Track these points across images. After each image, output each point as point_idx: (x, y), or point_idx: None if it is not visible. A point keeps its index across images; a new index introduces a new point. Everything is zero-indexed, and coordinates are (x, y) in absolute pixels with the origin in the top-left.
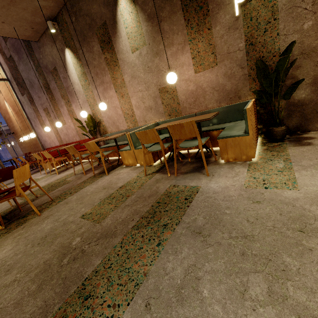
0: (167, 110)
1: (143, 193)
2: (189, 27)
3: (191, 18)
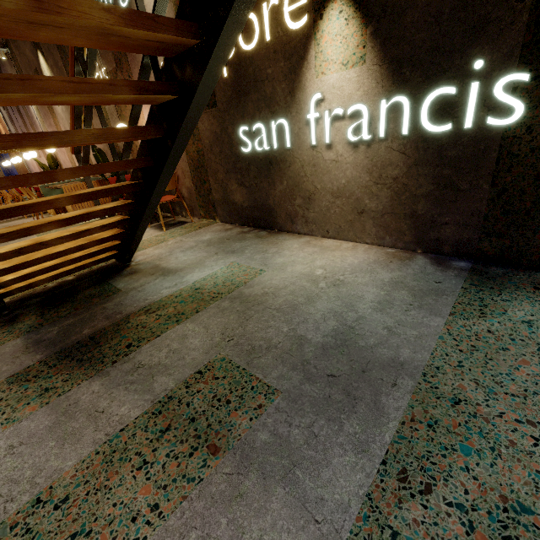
0: None
1: None
2: None
3: None
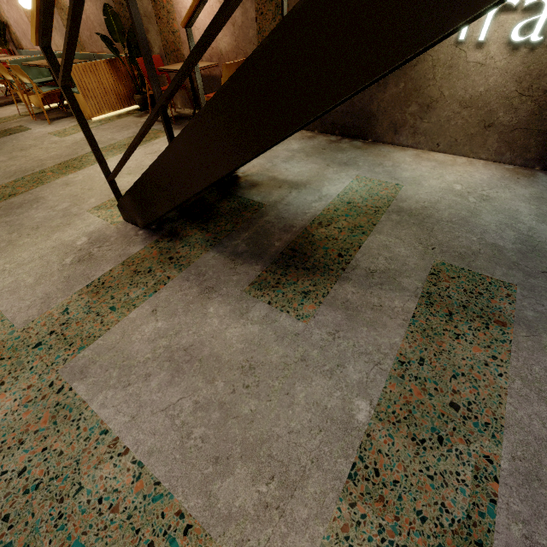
0: None
1: None
2: None
3: None
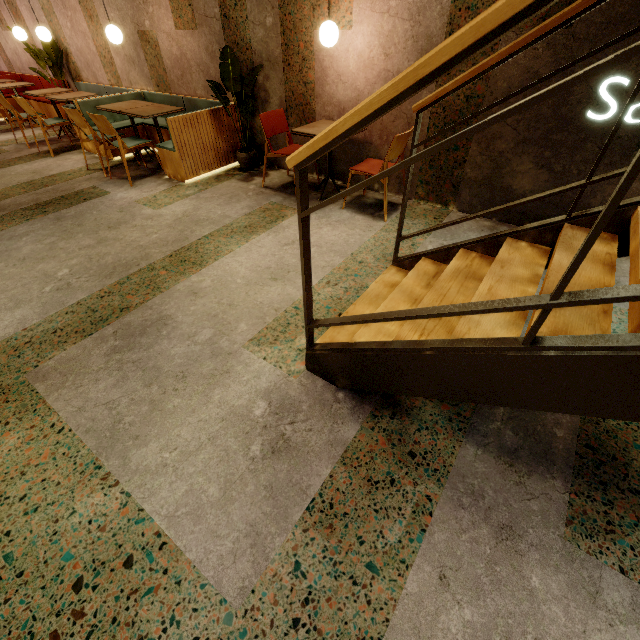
0: (154, 75)
1: (62, 187)
2: None
3: None
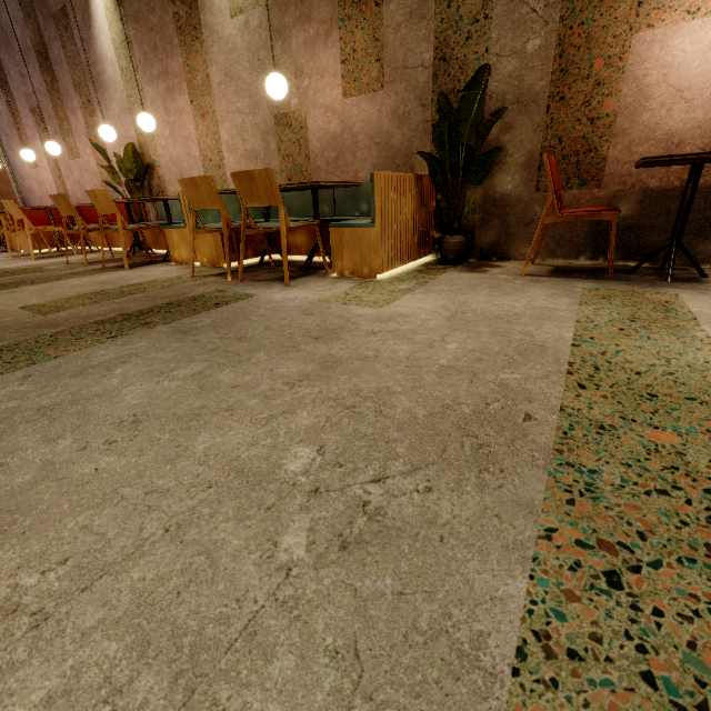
0: (286, 167)
1: (160, 293)
2: None
3: None
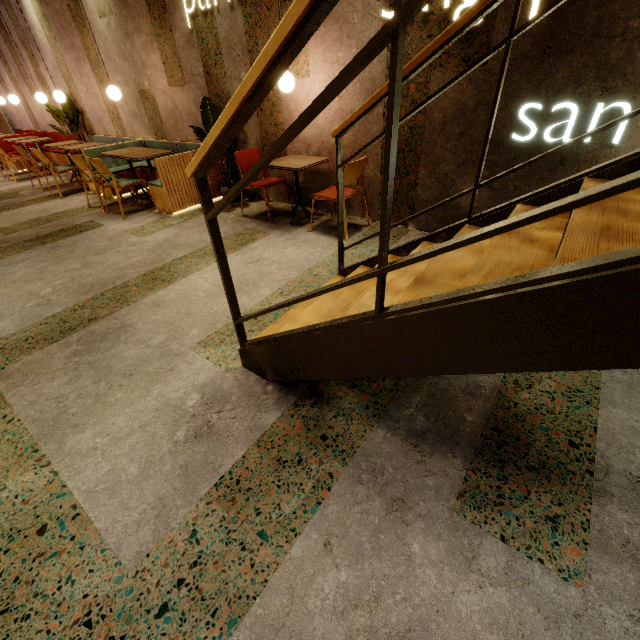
0: (153, 126)
1: (63, 222)
2: (152, 15)
3: (151, 3)
